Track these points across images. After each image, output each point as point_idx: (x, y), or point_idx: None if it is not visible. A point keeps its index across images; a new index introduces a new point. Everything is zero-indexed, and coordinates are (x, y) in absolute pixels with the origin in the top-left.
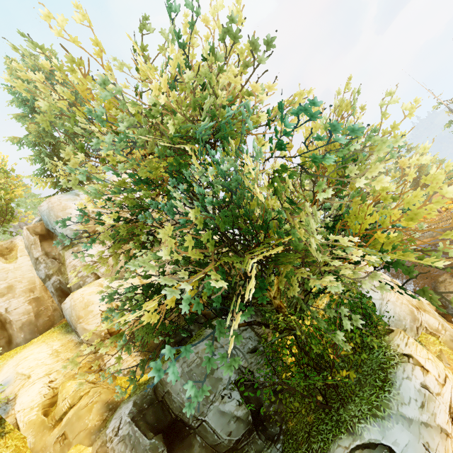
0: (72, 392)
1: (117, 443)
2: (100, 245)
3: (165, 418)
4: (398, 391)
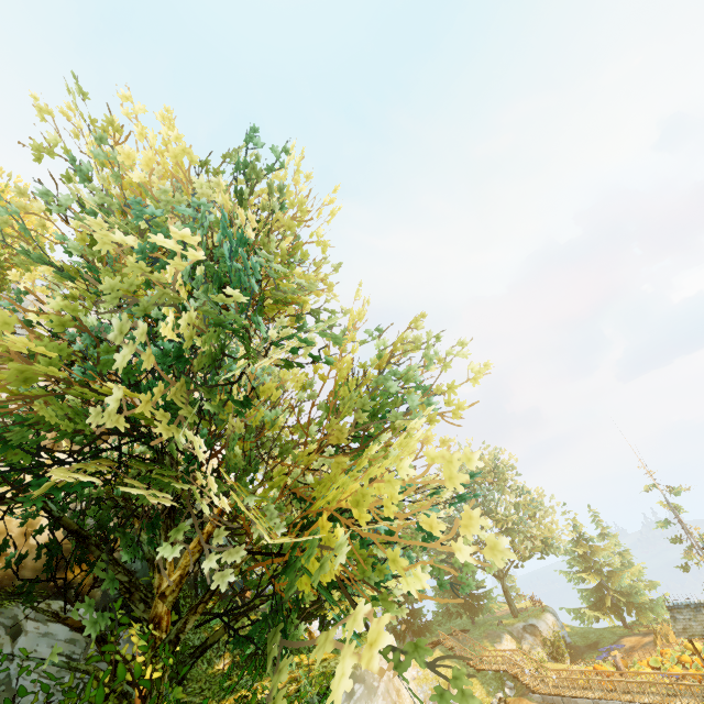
0: None
1: None
2: (44, 383)
3: None
4: None
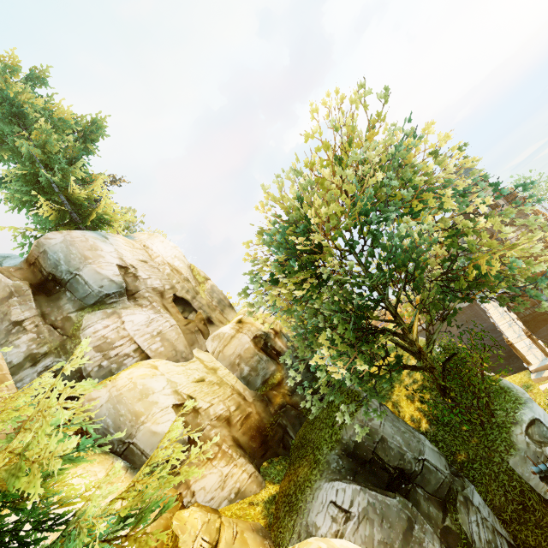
0: (200, 524)
1: (356, 528)
2: (151, 310)
3: (382, 481)
4: (515, 389)
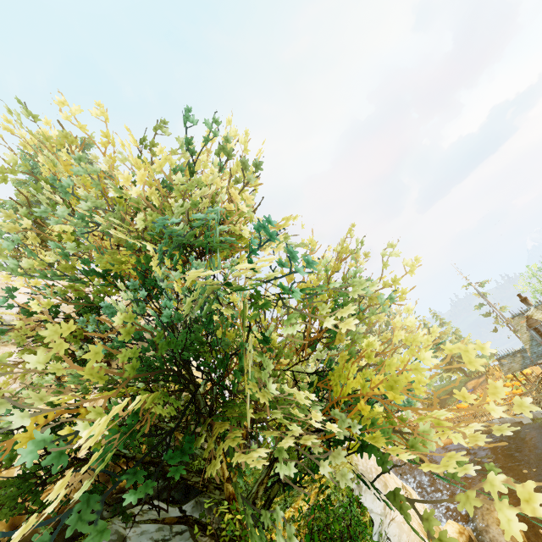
0: None
1: None
2: None
3: None
4: None
